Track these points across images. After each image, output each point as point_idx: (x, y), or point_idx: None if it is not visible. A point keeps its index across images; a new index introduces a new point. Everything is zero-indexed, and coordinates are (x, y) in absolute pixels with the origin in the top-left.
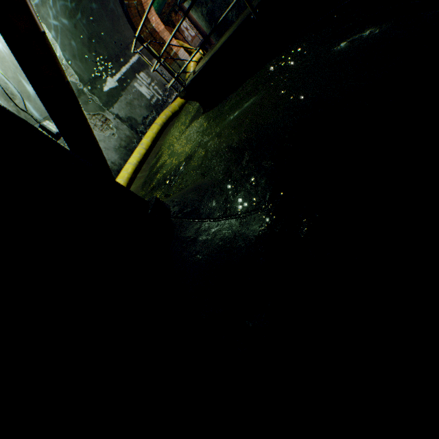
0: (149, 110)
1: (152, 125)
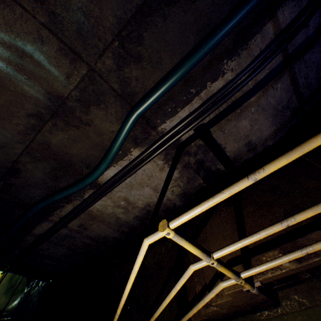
0: None
1: None
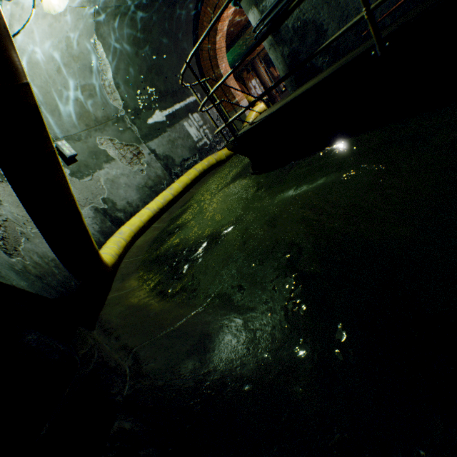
0: (192, 153)
1: (190, 170)
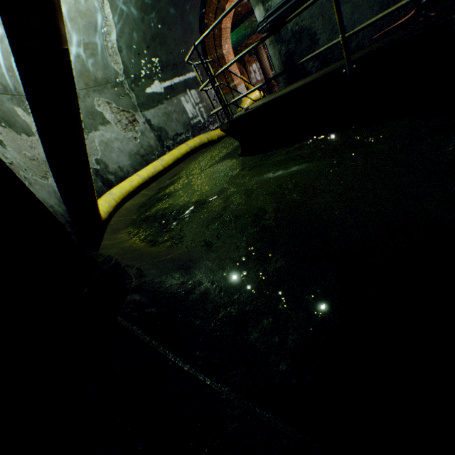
0: (185, 128)
1: (182, 145)
